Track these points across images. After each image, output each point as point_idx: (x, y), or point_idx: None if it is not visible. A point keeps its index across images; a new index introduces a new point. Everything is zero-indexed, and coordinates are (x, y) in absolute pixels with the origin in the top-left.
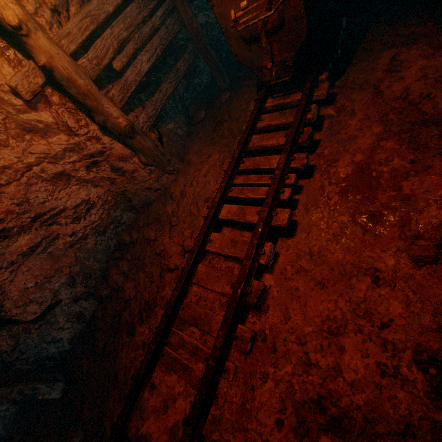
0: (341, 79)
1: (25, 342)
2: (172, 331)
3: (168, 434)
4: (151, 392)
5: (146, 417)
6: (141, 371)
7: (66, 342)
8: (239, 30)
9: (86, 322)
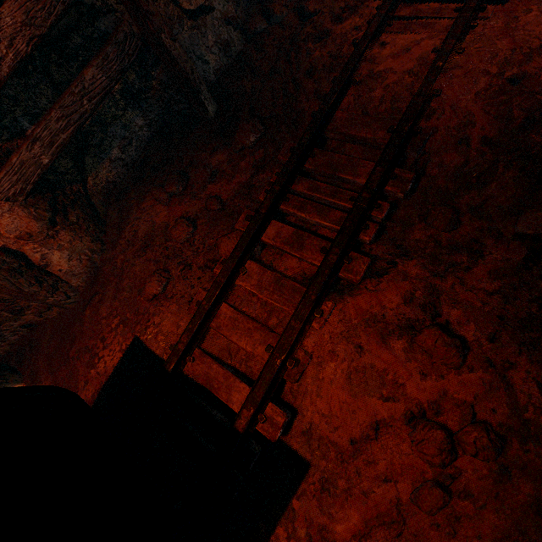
0: None
1: (178, 38)
2: (399, 8)
3: (415, 62)
4: (382, 48)
5: (380, 62)
6: (370, 31)
7: (212, 70)
8: None
9: (232, 59)
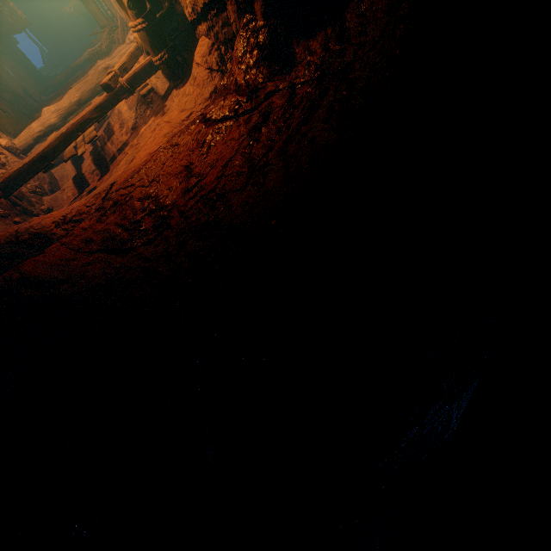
0: (1, 55)
1: None
2: None
3: None
4: None
5: None
6: None
7: None
8: (0, 9)
9: None
